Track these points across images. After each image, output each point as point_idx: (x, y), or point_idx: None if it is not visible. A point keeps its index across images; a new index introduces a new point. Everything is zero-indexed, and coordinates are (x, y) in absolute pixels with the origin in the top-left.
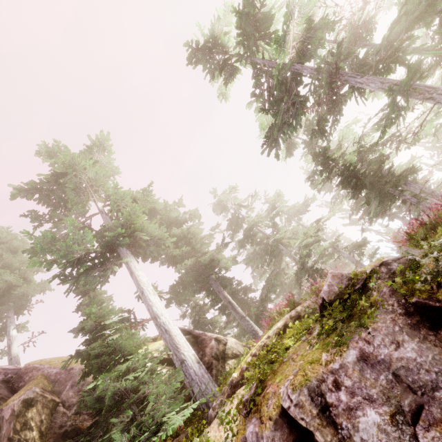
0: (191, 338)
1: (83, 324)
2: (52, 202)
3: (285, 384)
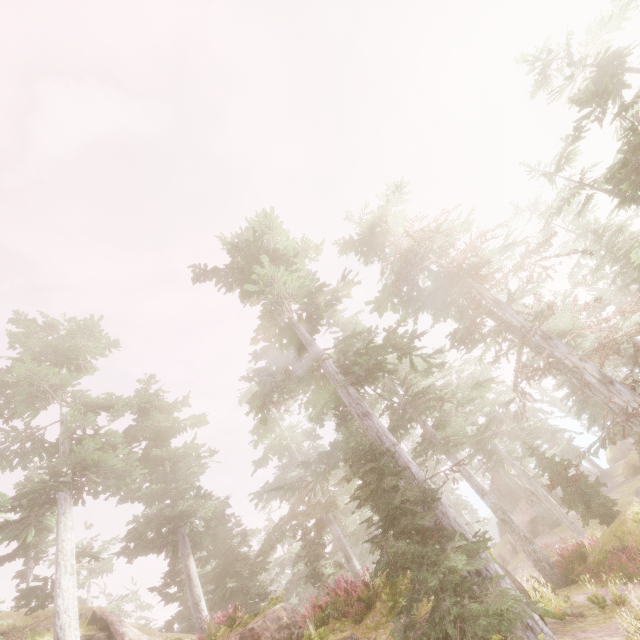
0: (105, 638)
1: (7, 555)
2: (6, 396)
3: None
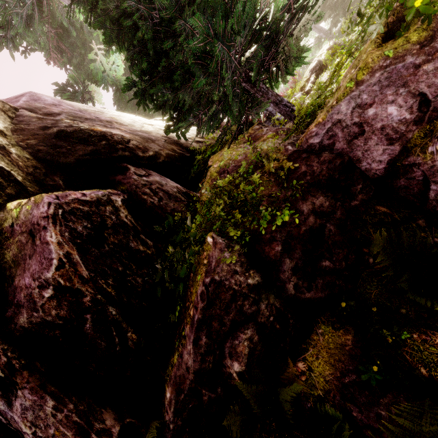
0: None
1: None
2: None
3: None
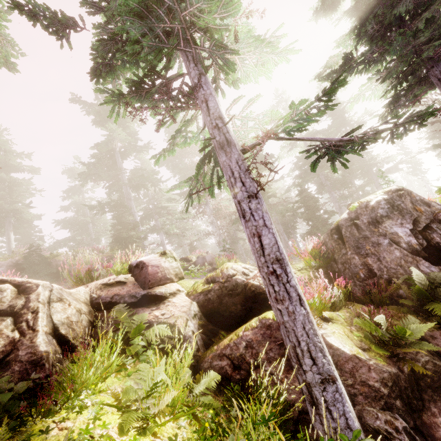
0: None
1: None
2: None
3: None
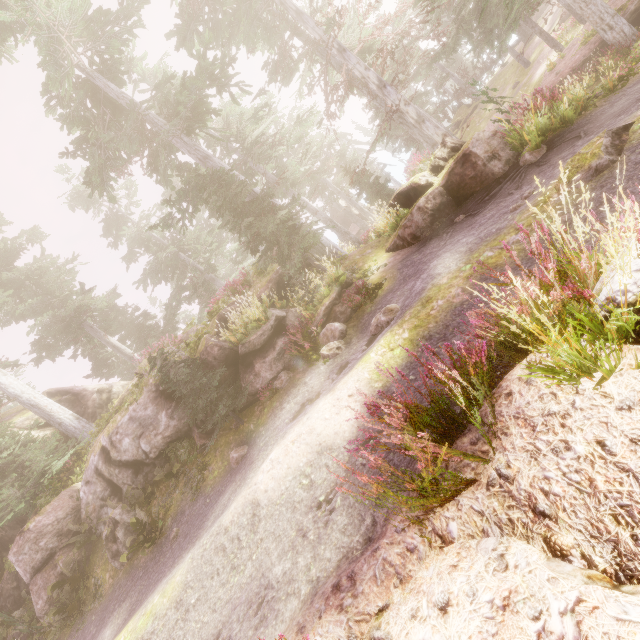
0: (72, 397)
1: None
2: None
3: (102, 435)
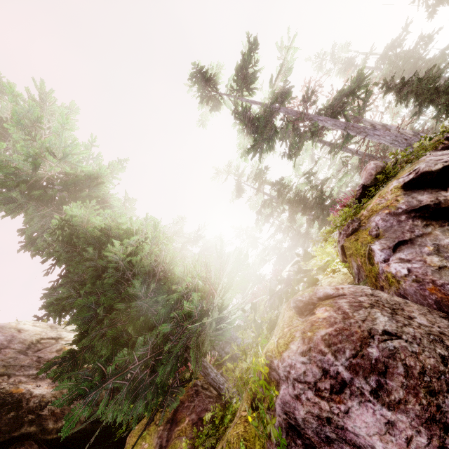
0: None
1: None
2: None
3: (393, 183)
